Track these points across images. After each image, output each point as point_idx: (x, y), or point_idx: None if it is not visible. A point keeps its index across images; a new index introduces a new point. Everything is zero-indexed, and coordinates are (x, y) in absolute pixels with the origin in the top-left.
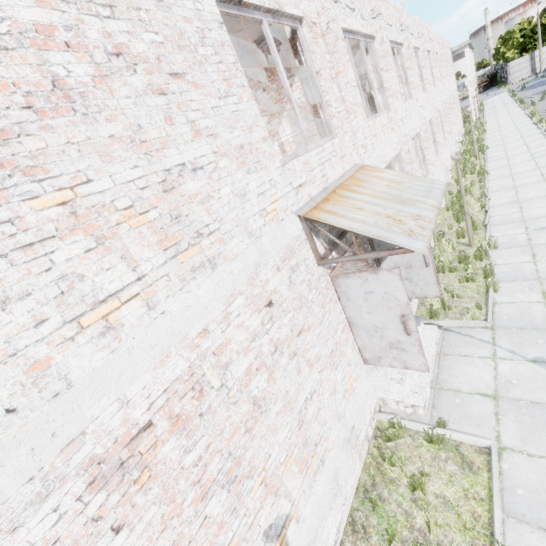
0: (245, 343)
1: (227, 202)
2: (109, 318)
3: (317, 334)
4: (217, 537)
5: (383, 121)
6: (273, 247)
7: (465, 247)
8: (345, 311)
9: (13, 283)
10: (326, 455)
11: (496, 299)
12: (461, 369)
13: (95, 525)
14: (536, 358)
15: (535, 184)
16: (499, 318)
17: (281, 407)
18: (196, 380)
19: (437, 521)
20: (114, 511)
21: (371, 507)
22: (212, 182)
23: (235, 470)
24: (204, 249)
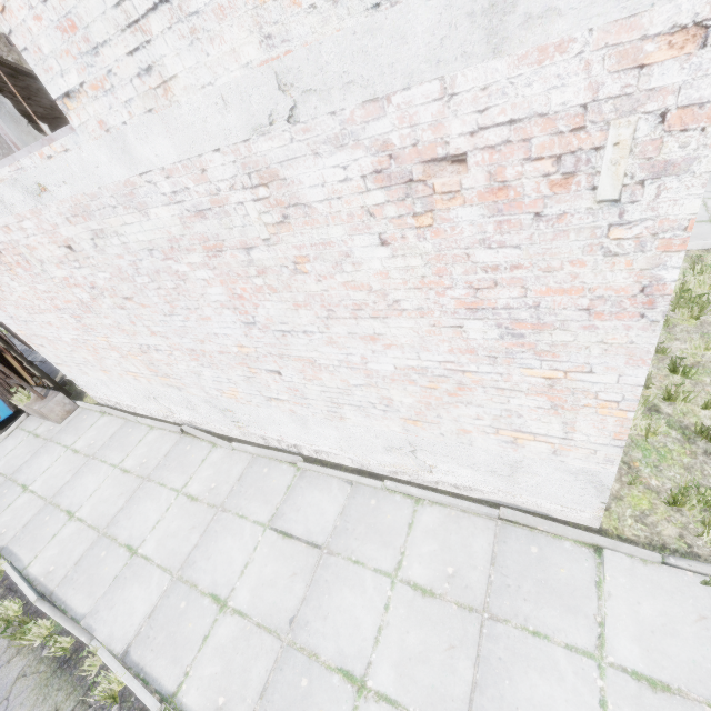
0: None
1: None
2: None
3: None
4: None
5: None
6: None
7: None
8: None
9: None
10: None
11: None
12: None
13: None
14: None
15: None
16: None
17: None
18: None
19: (687, 287)
20: None
21: None
22: None
23: None
24: None
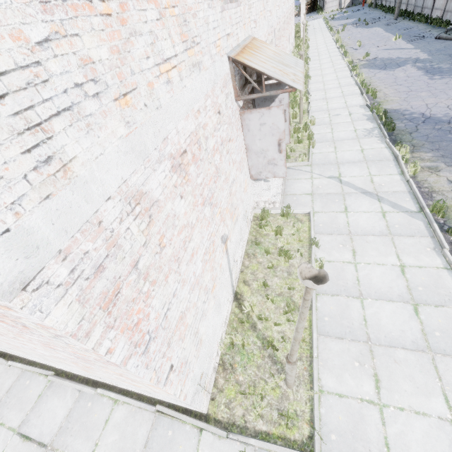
0: (212, 130)
1: (202, 24)
2: (168, 74)
3: (235, 147)
4: (208, 227)
5: (261, 7)
6: (219, 74)
7: (297, 124)
8: (245, 140)
9: (136, 22)
10: (238, 217)
11: (313, 152)
12: (296, 185)
13: (175, 189)
14: (330, 176)
15: (335, 89)
16: (314, 160)
17: (224, 179)
18: (198, 139)
19: (288, 241)
20: (179, 187)
21: (257, 244)
22: (196, 3)
23: (212, 199)
24: (196, 54)
